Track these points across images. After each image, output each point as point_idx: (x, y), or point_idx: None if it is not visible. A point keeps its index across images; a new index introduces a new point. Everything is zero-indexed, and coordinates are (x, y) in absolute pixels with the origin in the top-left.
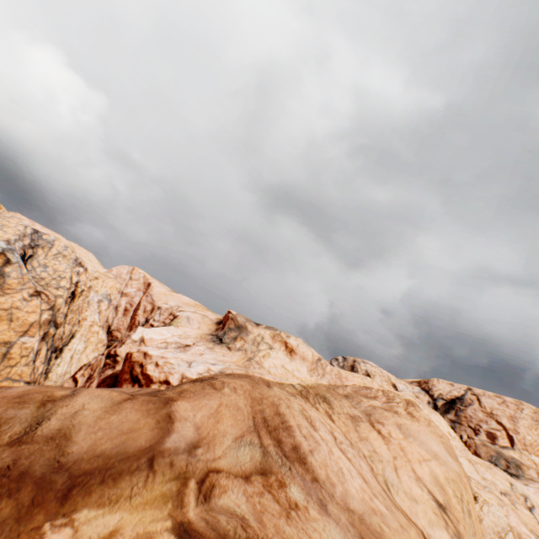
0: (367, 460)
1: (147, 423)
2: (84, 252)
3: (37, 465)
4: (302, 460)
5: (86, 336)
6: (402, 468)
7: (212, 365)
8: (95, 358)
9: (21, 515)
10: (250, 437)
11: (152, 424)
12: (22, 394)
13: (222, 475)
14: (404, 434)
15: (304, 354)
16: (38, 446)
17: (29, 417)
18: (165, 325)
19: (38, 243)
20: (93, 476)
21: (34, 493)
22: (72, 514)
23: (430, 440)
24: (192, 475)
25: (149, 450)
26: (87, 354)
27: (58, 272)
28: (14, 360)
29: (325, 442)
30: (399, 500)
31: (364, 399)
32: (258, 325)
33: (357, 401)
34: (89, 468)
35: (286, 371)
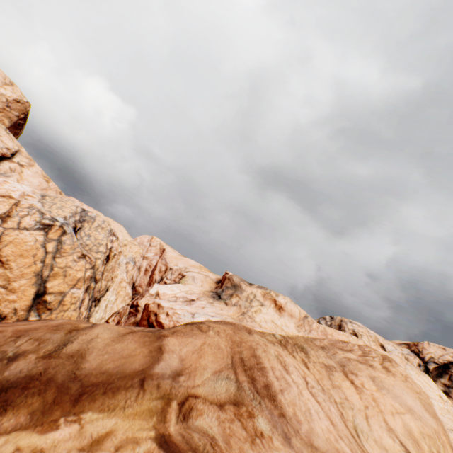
0: (338, 406)
1: (142, 351)
2: (117, 225)
3: (60, 374)
4: (272, 397)
5: (117, 290)
6: (374, 418)
7: (211, 316)
8: (123, 307)
9: (45, 409)
10: (227, 373)
11: (146, 353)
12: (58, 324)
13: (199, 400)
14: (377, 387)
15: (291, 312)
16: (62, 361)
17: (59, 339)
18: (175, 283)
19: (85, 219)
20: (98, 387)
21: (56, 394)
22: (80, 414)
23: (405, 395)
24: (174, 397)
25: (141, 373)
26: (117, 304)
27: (98, 240)
28: (66, 306)
29: (296, 384)
30: (368, 447)
31: (339, 351)
32: (250, 284)
33: (332, 352)
34: (96, 381)
35: (275, 326)
